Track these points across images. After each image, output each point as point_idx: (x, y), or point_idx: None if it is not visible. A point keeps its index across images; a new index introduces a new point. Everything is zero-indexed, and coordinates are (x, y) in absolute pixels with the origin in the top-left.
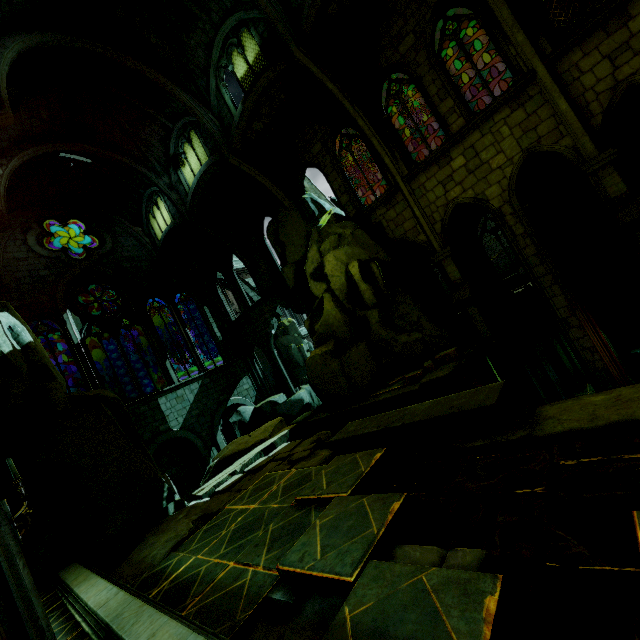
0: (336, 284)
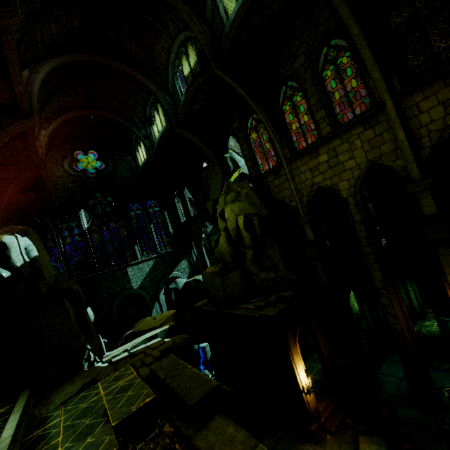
0: (230, 226)
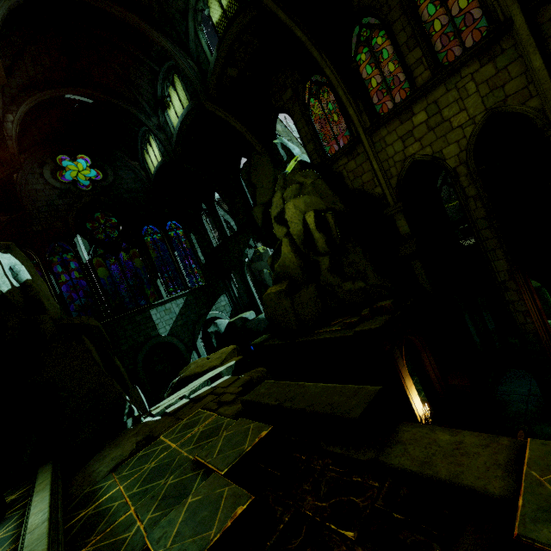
0: (294, 230)
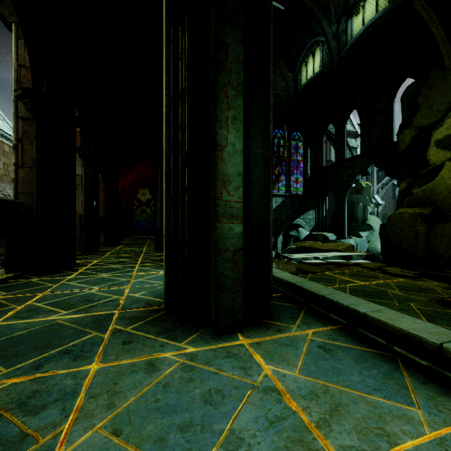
0: None
